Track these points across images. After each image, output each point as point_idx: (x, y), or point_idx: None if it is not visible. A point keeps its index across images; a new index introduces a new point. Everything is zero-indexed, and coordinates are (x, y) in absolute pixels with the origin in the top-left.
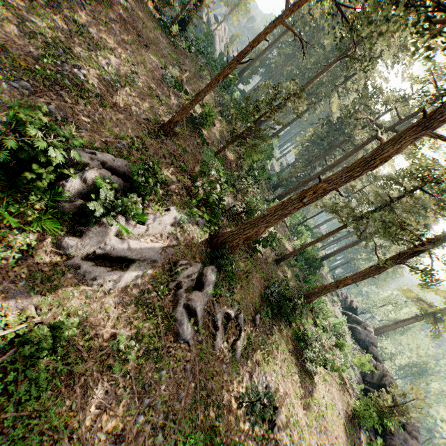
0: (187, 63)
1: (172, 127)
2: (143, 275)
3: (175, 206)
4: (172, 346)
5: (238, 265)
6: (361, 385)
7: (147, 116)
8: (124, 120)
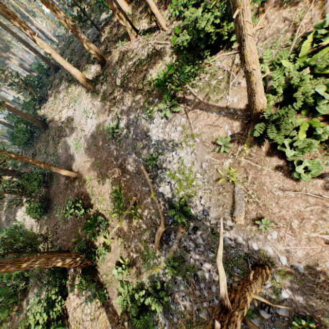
0: None
1: None
2: None
3: None
4: None
5: None
6: None
7: None
8: None
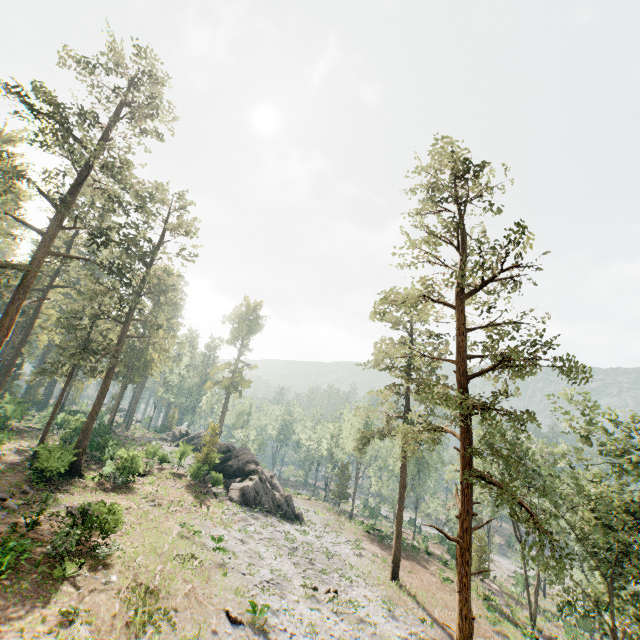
0: None
1: None
2: None
3: None
4: None
5: None
6: (193, 464)
7: None
8: None
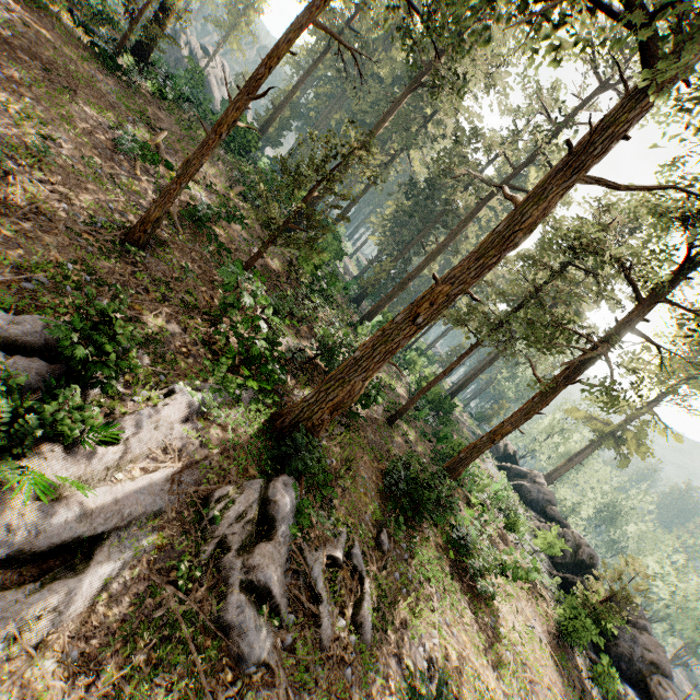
0: (163, 117)
1: (150, 232)
2: (135, 557)
3: (186, 381)
4: (233, 692)
5: (330, 453)
6: (556, 577)
7: (92, 217)
8: (36, 233)
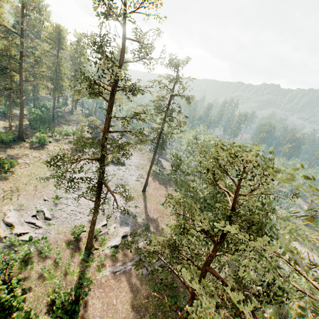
0: None
1: None
2: None
3: None
4: None
5: None
6: None
7: None
8: None
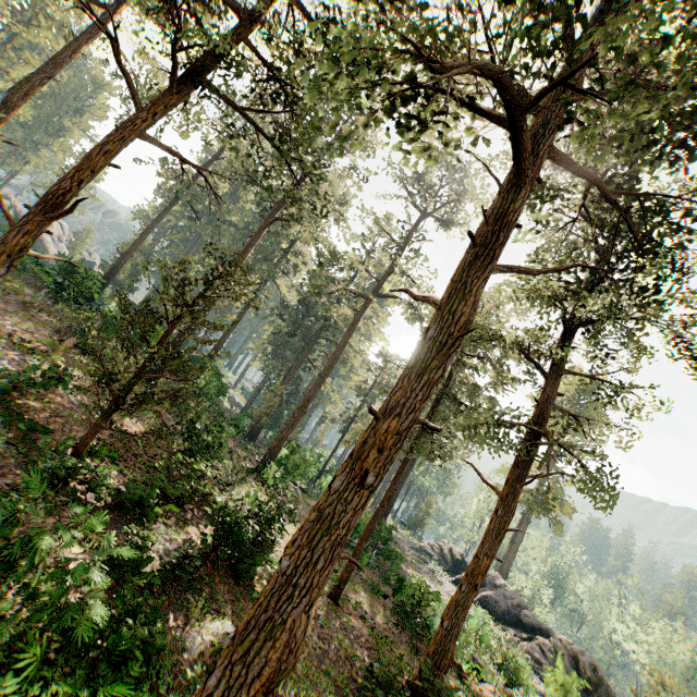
0: None
1: None
2: None
3: None
4: None
5: None
6: None
7: None
8: None
